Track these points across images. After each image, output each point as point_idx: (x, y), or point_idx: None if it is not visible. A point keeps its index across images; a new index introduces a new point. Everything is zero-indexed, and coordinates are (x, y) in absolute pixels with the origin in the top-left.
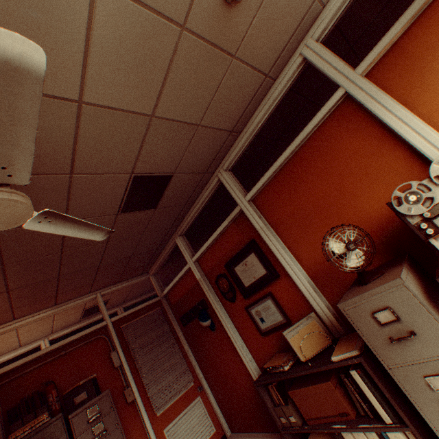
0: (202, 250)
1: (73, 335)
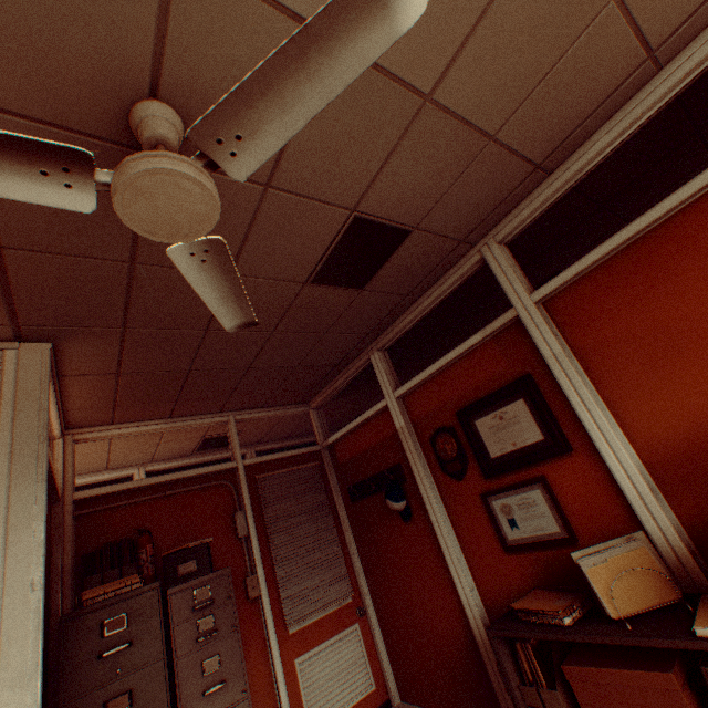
0: (416, 379)
1: (187, 470)
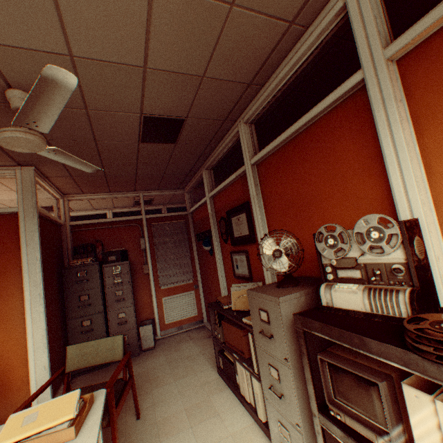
0: (215, 190)
1: (118, 218)
